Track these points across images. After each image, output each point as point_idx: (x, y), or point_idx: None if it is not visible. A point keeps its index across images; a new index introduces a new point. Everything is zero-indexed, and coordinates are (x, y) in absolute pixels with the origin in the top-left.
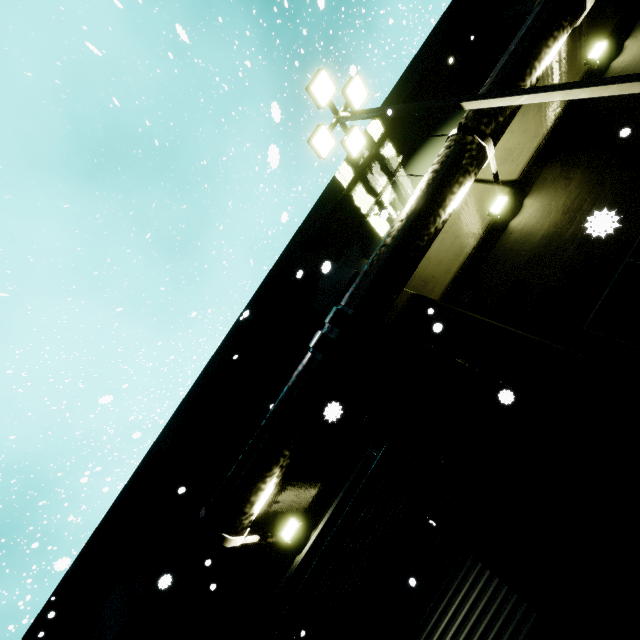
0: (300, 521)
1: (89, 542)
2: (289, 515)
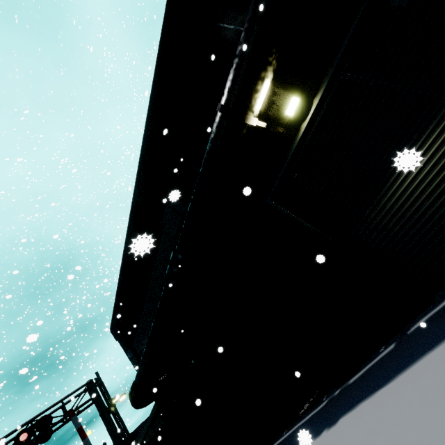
0: (300, 98)
1: (134, 199)
2: (287, 101)
